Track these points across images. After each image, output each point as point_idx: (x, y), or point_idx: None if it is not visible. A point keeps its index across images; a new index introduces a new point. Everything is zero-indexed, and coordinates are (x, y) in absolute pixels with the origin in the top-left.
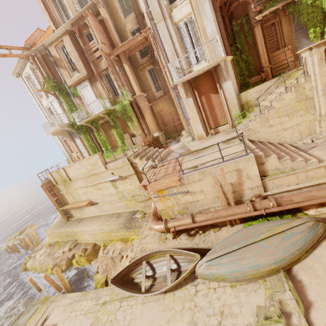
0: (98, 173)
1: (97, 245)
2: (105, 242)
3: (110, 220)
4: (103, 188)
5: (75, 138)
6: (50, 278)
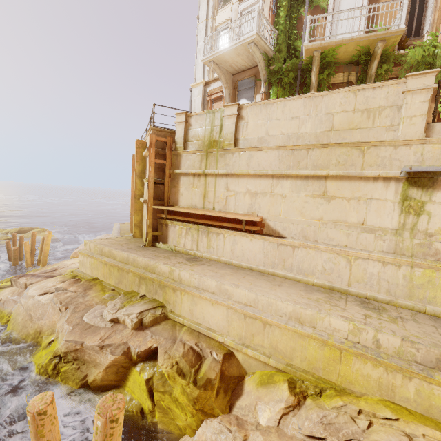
0: (371, 144)
1: (234, 359)
2: (295, 374)
3: (342, 306)
4: (344, 196)
5: (241, 99)
6: (53, 428)
